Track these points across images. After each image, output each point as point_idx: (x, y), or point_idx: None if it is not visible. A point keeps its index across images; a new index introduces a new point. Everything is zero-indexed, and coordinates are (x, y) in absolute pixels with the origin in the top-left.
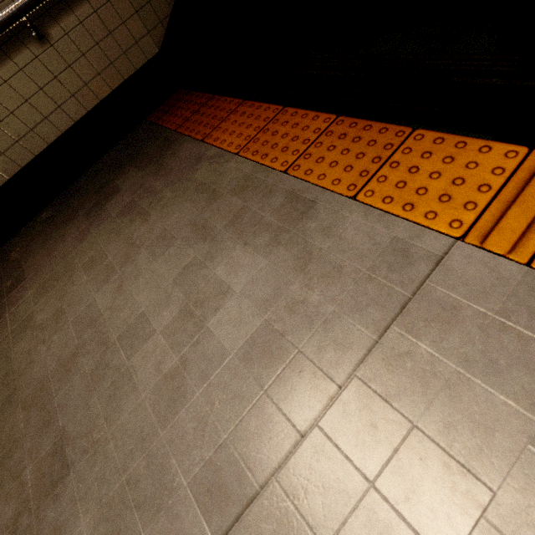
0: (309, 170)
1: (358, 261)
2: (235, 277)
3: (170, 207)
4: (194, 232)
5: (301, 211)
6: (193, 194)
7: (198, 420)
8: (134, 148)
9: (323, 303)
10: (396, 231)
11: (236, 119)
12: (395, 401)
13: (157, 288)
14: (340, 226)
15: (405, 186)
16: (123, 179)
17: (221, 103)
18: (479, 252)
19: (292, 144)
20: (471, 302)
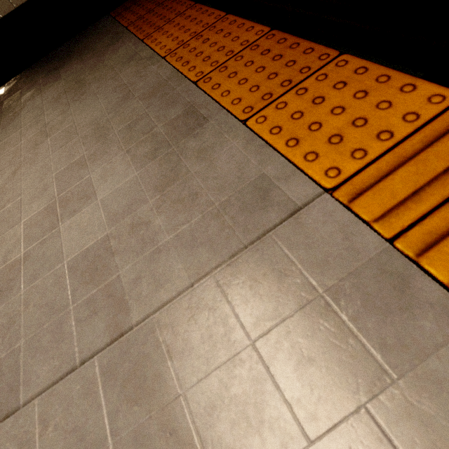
0: (218, 84)
1: (215, 192)
2: (103, 183)
3: (87, 102)
4: (93, 131)
5: (190, 126)
6: (110, 92)
7: (9, 317)
8: (87, 40)
9: (163, 231)
10: (267, 168)
11: (180, 22)
12: (176, 360)
13: (41, 179)
14: (217, 151)
15: (300, 118)
16: (66, 68)
17: (175, 4)
18: (342, 212)
19: (216, 54)
20: (306, 269)
